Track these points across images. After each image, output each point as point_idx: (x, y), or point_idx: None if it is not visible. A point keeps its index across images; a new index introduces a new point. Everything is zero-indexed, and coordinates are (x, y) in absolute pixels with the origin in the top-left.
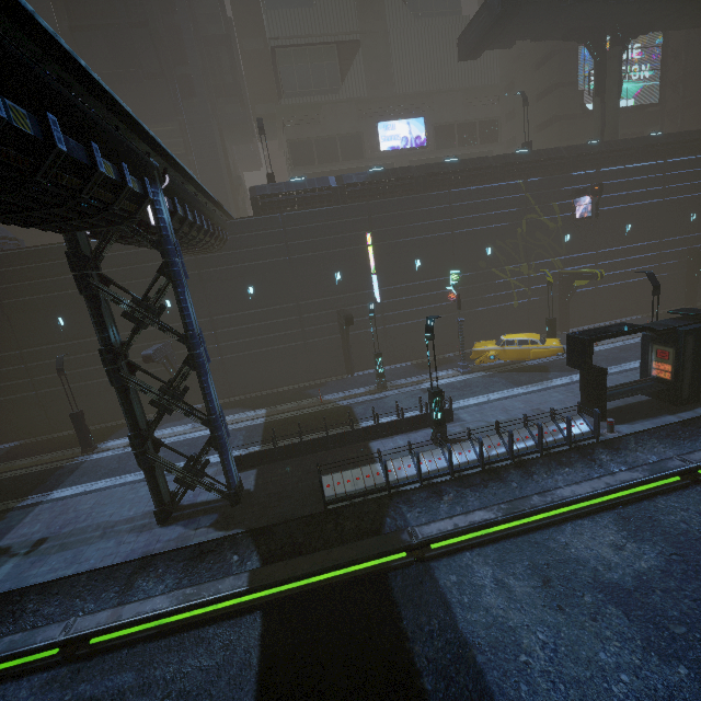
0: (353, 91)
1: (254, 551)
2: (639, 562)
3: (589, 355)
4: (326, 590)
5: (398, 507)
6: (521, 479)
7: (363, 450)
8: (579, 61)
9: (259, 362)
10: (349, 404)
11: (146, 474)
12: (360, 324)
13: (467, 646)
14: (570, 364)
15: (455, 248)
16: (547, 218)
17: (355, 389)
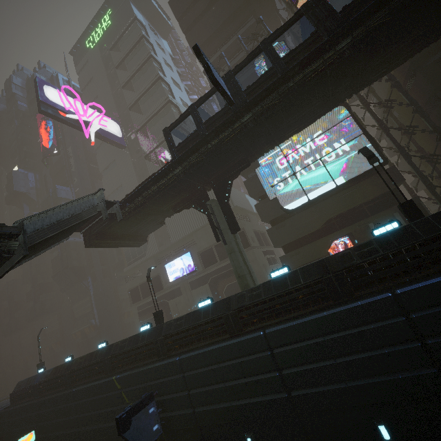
0: (152, 251)
1: None
2: None
3: None
4: None
5: None
6: None
7: None
8: (263, 177)
9: None
10: None
11: None
12: None
13: None
14: None
15: None
16: None
17: None
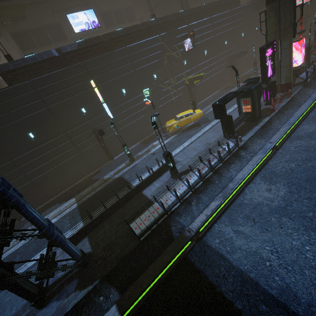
0: None
1: (111, 287)
2: (280, 193)
3: (225, 111)
4: (162, 284)
5: (174, 219)
6: (218, 178)
7: (141, 198)
8: None
9: (57, 173)
10: (120, 176)
11: (10, 290)
12: (107, 132)
13: (243, 273)
14: (216, 118)
15: (139, 78)
16: (174, 53)
17: (118, 166)
